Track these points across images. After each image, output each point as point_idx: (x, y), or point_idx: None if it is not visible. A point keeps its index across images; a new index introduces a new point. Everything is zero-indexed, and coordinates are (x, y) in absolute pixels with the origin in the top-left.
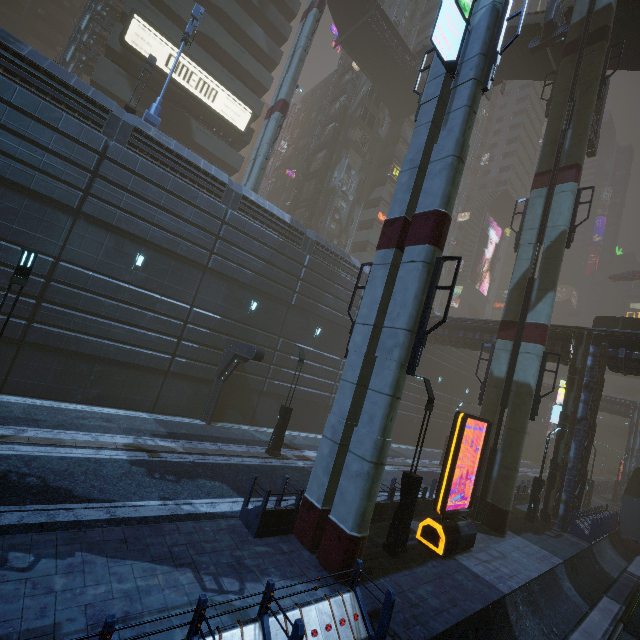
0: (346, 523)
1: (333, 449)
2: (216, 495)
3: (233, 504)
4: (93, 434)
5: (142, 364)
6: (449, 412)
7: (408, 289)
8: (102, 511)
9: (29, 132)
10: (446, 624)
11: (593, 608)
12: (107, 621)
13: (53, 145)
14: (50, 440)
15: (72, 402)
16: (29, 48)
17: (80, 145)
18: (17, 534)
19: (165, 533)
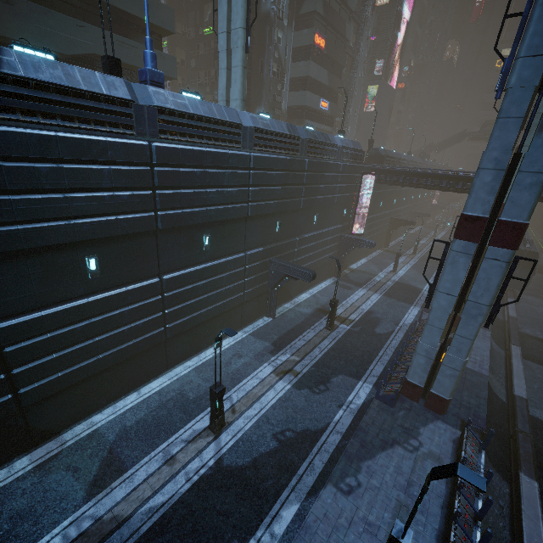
0: (445, 395)
1: (428, 362)
2: (350, 387)
3: (362, 389)
4: (253, 376)
5: (230, 308)
6: (385, 223)
7: (491, 280)
8: (334, 434)
9: (91, 181)
10: (484, 412)
11: (512, 357)
12: (460, 512)
13: (114, 182)
14: (250, 397)
15: (201, 350)
16: (12, 54)
17: (129, 164)
18: (333, 470)
19: (367, 430)
